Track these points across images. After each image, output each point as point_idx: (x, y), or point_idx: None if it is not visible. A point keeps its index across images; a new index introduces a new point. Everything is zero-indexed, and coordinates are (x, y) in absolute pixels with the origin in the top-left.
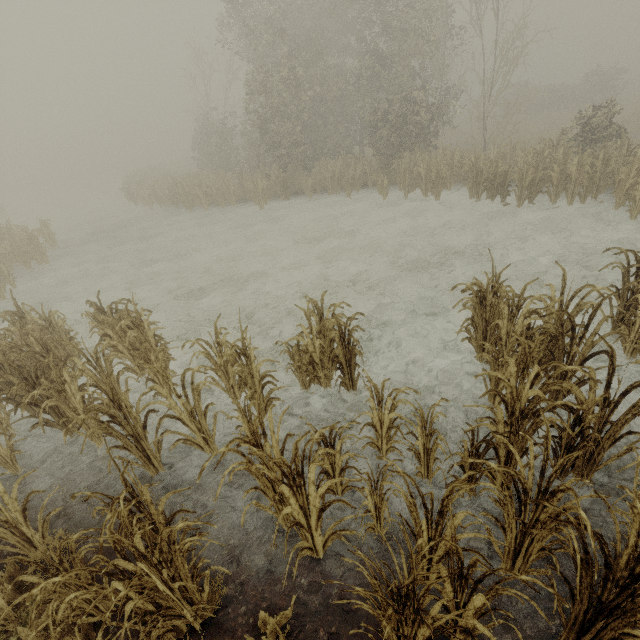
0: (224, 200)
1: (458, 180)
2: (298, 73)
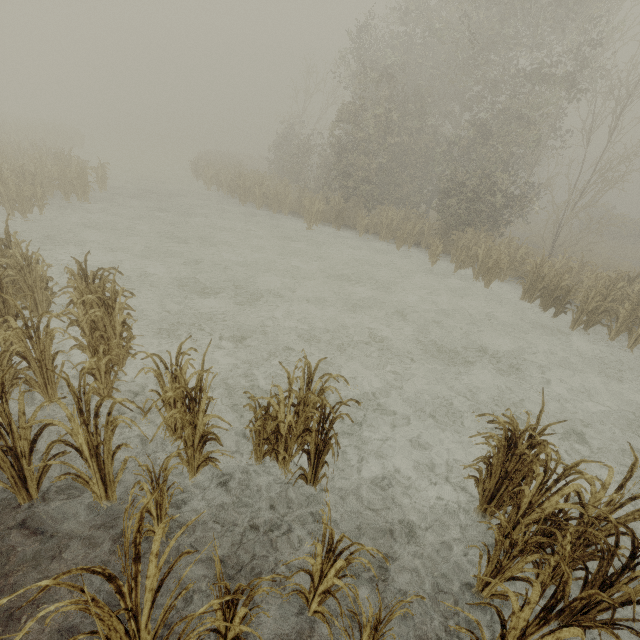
0: (278, 207)
1: (514, 275)
2: (394, 118)
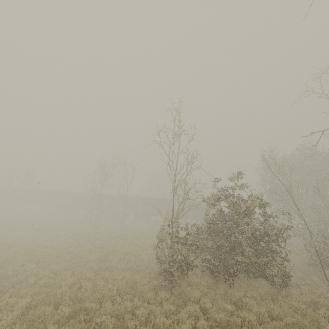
0: None
1: None
2: None
